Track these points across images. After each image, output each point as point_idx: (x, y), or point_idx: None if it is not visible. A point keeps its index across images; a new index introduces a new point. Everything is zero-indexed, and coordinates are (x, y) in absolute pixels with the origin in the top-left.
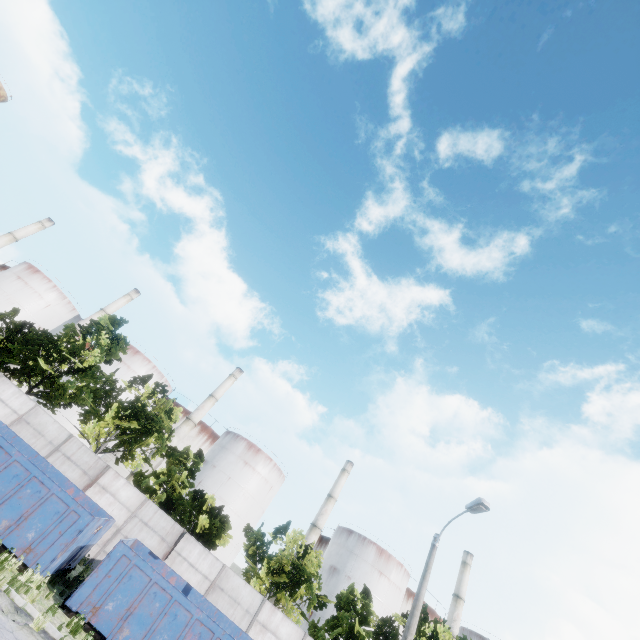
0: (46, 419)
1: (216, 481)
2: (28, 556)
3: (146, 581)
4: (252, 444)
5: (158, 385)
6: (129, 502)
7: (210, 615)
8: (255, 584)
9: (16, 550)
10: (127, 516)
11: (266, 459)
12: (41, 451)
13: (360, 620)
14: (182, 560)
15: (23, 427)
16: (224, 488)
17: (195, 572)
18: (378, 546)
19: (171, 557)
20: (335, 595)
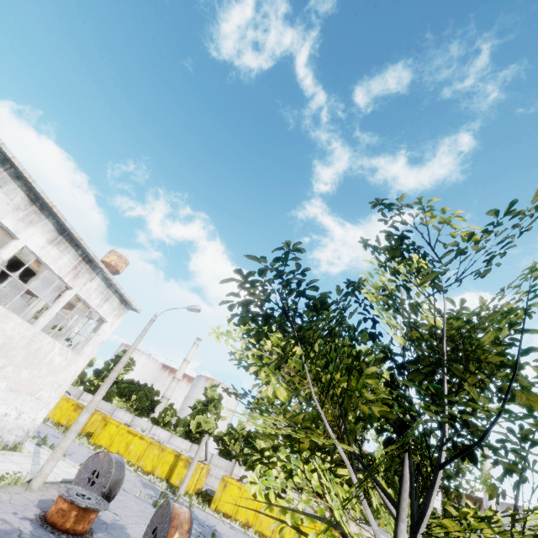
0: None
1: None
2: None
3: None
4: None
5: None
6: None
7: None
8: None
9: None
10: None
11: None
12: None
13: None
14: None
15: None
16: None
17: None
18: None
19: None
20: None
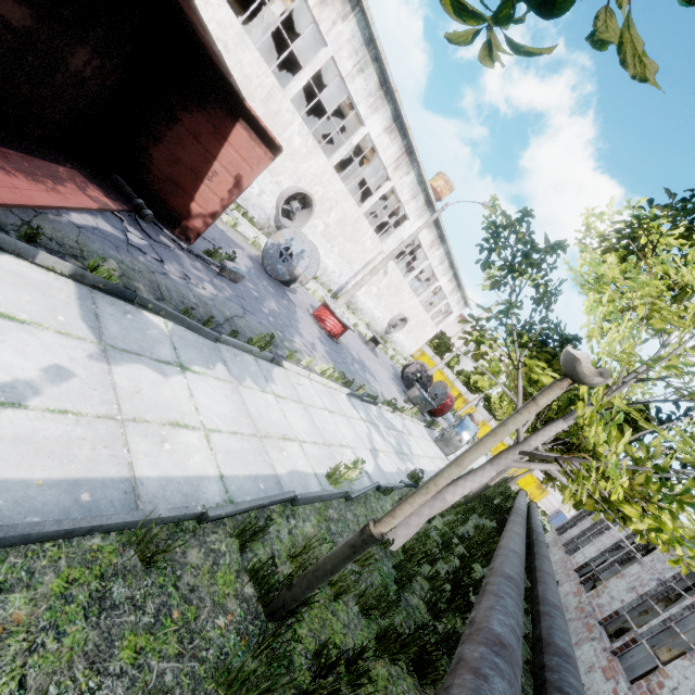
0: None
1: None
2: None
3: None
4: None
5: None
6: None
7: None
8: None
9: None
10: None
11: None
12: None
13: None
14: None
15: None
16: None
17: None
18: None
19: None
20: None
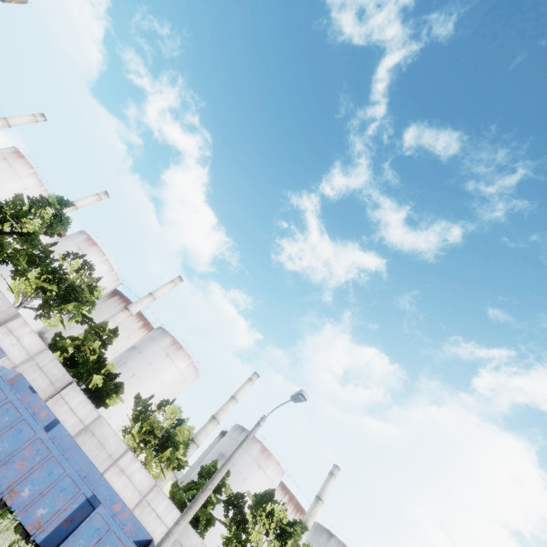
0: None
1: (139, 364)
2: None
3: (2, 398)
4: (176, 341)
5: (86, 262)
6: (30, 347)
7: (69, 447)
8: (129, 439)
9: None
10: (25, 358)
11: (185, 356)
12: None
13: (215, 489)
14: (64, 403)
15: None
16: (144, 371)
17: (73, 415)
18: (263, 445)
19: (55, 399)
20: None
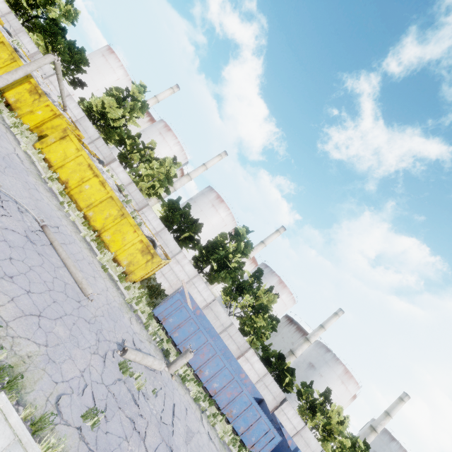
0: (220, 309)
1: None
2: (252, 450)
3: None
4: (282, 281)
5: (270, 287)
6: (259, 371)
7: None
8: (308, 423)
9: (247, 445)
10: (257, 379)
11: (288, 293)
12: (218, 328)
13: None
14: (284, 414)
15: (209, 311)
16: None
17: (289, 422)
18: (346, 367)
19: (278, 410)
20: (310, 380)
